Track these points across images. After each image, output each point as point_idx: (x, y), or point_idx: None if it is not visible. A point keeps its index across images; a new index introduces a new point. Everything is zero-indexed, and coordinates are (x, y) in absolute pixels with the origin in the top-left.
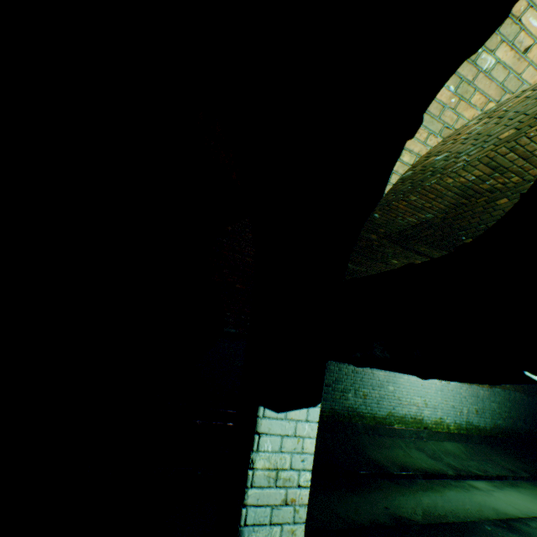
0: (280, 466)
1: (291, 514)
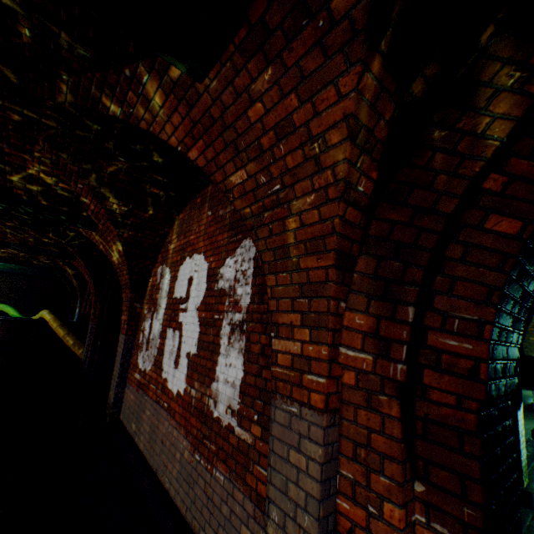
0: (521, 430)
1: (523, 444)
